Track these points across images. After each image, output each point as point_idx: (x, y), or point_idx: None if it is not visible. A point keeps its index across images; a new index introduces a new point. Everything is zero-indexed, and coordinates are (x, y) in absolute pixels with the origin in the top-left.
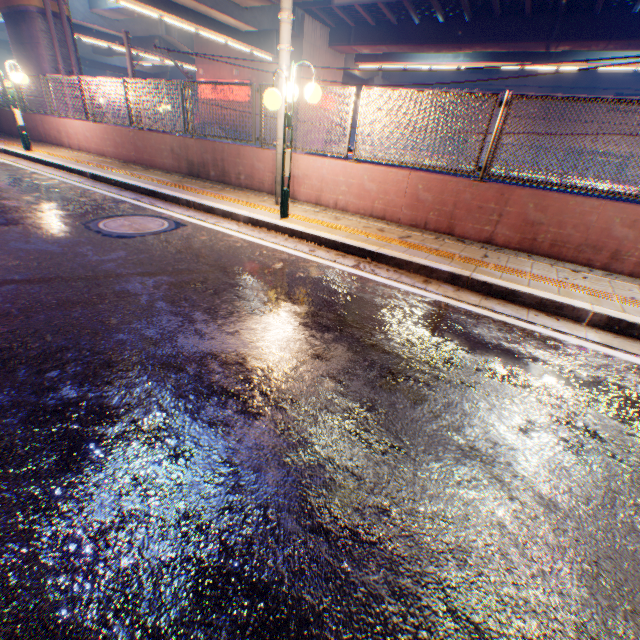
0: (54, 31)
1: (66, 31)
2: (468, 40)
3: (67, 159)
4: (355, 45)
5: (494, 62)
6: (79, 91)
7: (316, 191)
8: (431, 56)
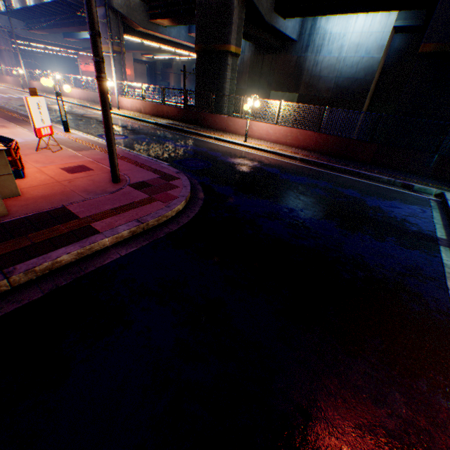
0: (9, 55)
1: (12, 55)
2: (154, 50)
3: (5, 85)
4: (128, 51)
5: (178, 56)
6: (17, 70)
7: (37, 88)
8: (162, 54)
